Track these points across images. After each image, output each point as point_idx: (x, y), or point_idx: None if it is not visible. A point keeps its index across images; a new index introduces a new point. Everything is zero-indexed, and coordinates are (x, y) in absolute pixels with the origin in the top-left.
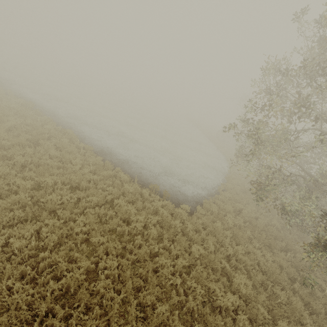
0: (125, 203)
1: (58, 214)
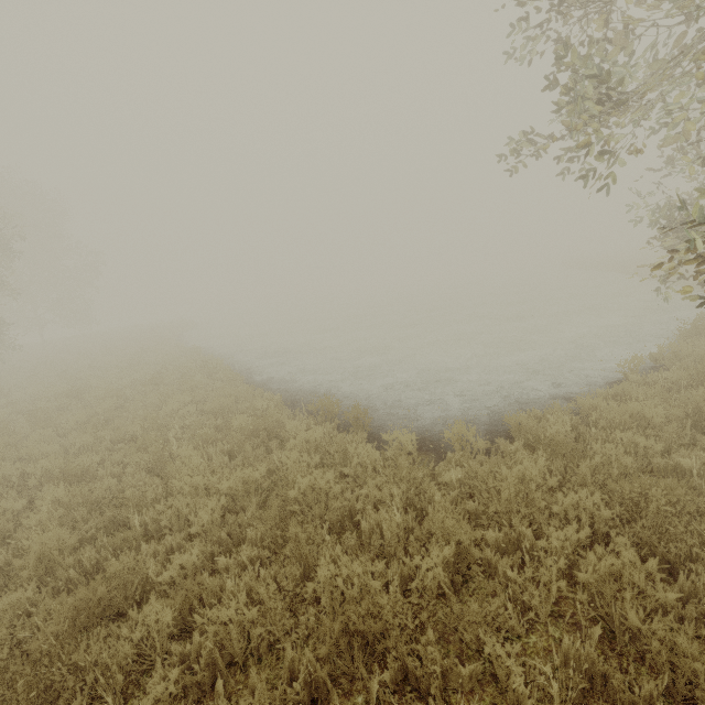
0: (193, 453)
1: (41, 497)
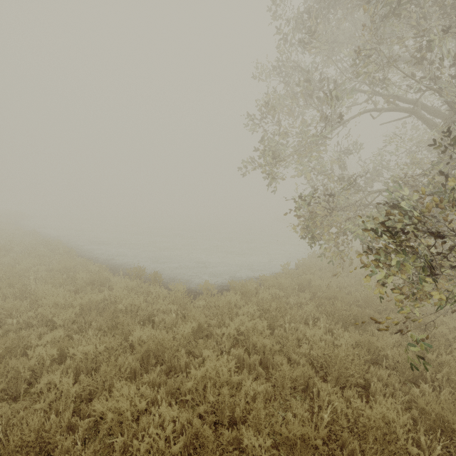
0: (52, 288)
1: None
